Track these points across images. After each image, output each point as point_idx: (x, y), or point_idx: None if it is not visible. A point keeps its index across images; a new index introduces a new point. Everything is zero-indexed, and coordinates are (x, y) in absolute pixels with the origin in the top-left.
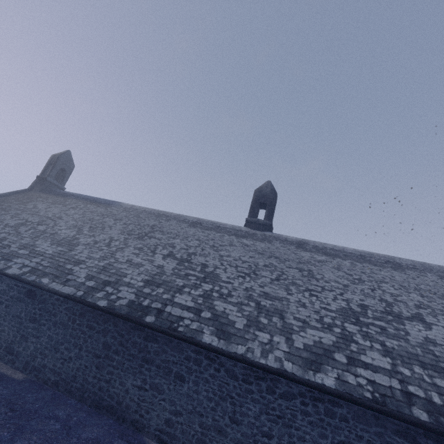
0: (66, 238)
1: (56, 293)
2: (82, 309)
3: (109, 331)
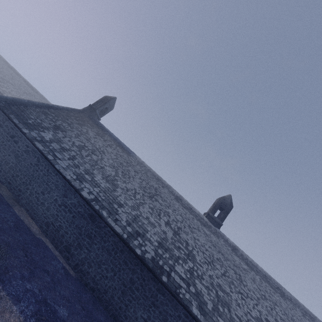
0: (110, 177)
1: (111, 228)
2: (123, 247)
3: (137, 272)
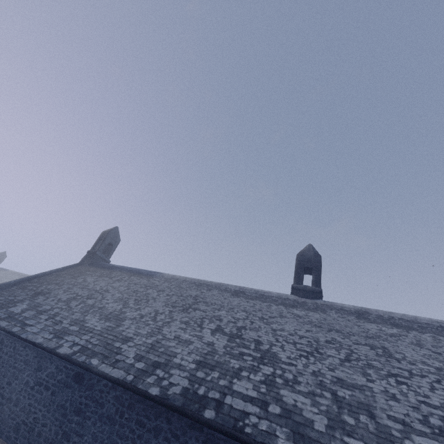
0: (114, 313)
1: (105, 377)
2: (131, 398)
3: (162, 429)
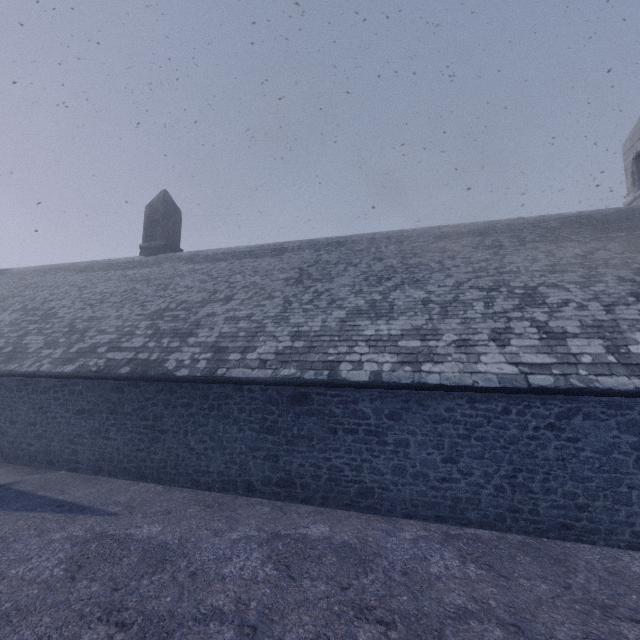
0: None
1: None
2: None
3: None
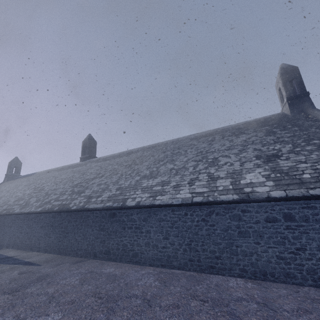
0: (1, 196)
1: None
2: None
3: None
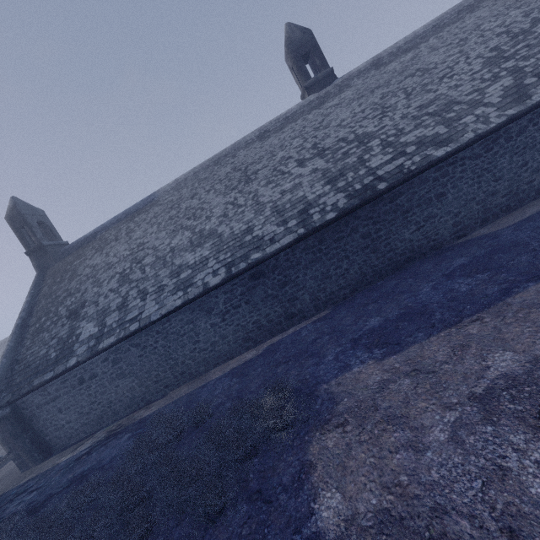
0: (193, 239)
1: (282, 249)
2: (316, 238)
3: (357, 226)
